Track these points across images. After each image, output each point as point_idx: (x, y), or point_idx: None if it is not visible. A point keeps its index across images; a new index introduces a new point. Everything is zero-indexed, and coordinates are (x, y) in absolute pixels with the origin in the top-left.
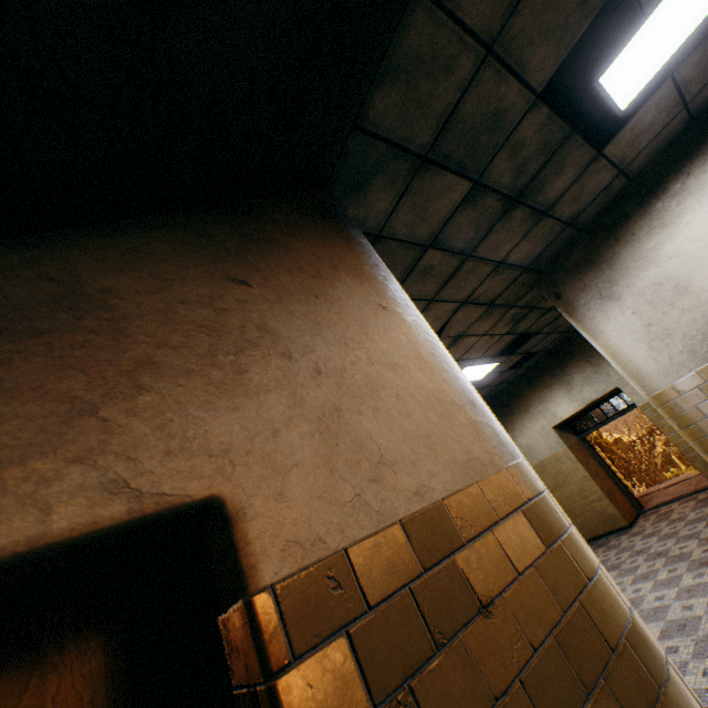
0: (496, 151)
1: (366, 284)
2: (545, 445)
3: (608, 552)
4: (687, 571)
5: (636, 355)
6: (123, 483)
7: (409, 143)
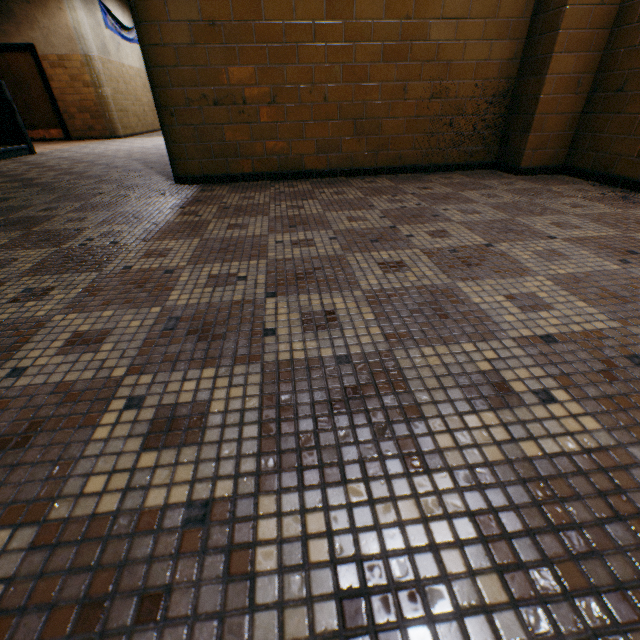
0: None
1: (57, 0)
2: None
3: None
4: None
5: None
6: (25, 40)
7: None
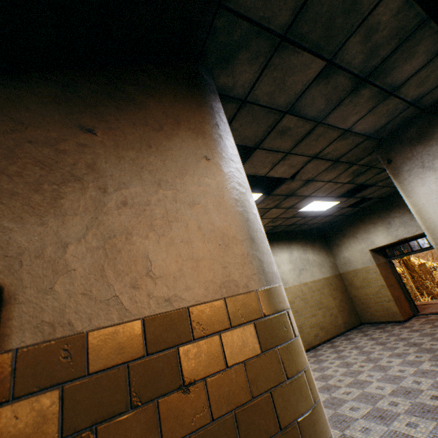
0: (350, 33)
1: (200, 140)
2: (361, 260)
3: (383, 333)
4: (428, 360)
5: (436, 215)
6: None
7: (270, 22)
